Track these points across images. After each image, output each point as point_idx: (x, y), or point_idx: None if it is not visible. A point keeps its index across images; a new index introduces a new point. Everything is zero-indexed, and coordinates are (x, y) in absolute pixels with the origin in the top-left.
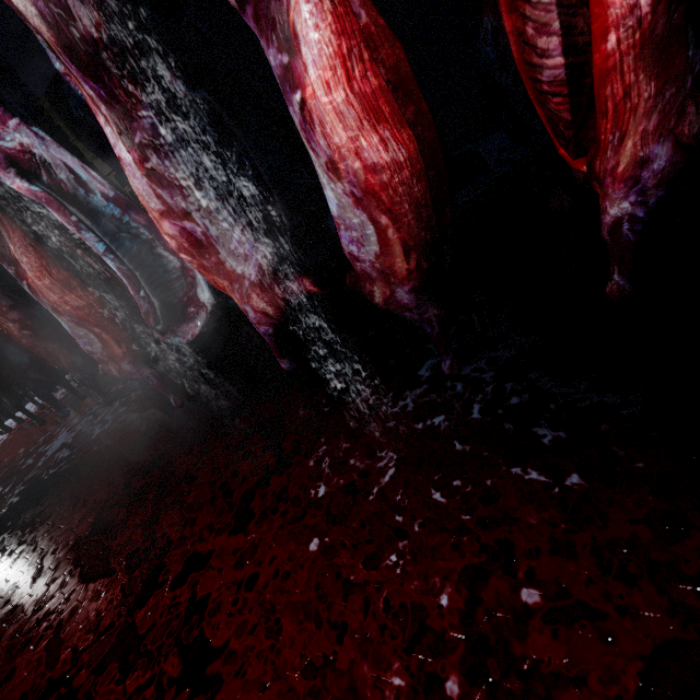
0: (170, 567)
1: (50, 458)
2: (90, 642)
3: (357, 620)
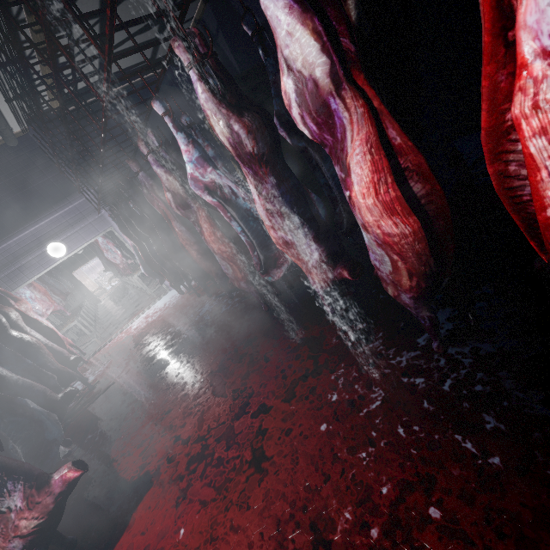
0: (251, 405)
1: (201, 318)
2: (215, 426)
3: (336, 477)
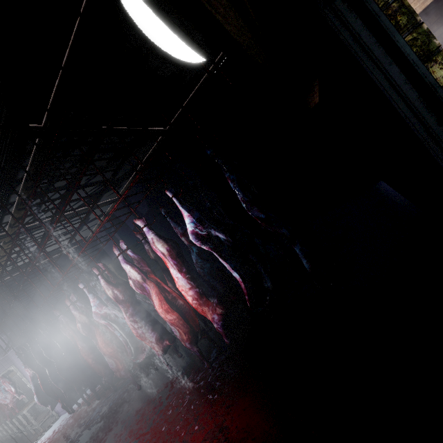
0: None
1: (92, 420)
2: None
3: None
